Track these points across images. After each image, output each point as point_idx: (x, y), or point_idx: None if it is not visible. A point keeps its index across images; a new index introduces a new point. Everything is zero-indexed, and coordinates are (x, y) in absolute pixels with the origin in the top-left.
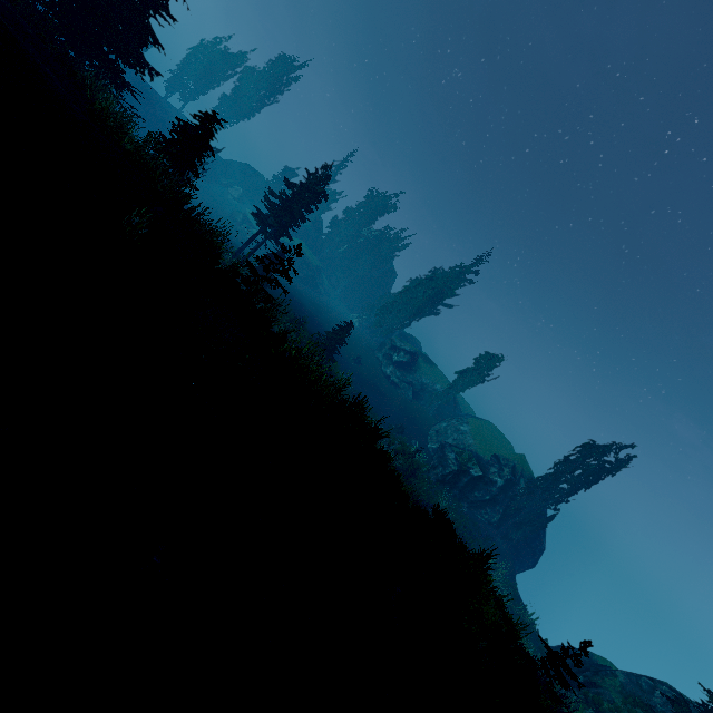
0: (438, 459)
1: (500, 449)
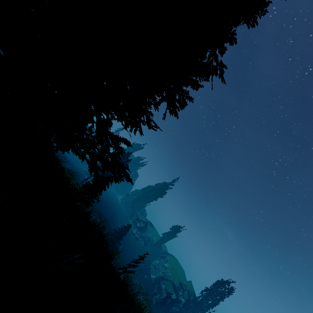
0: (157, 288)
1: (181, 276)
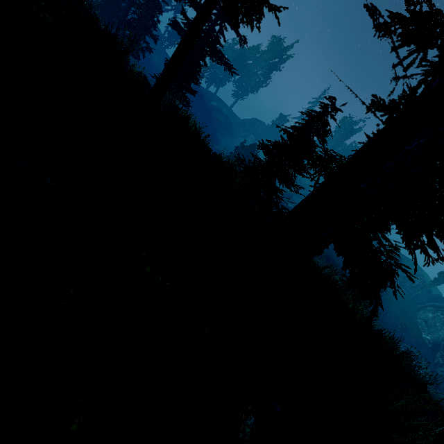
0: (442, 358)
1: None
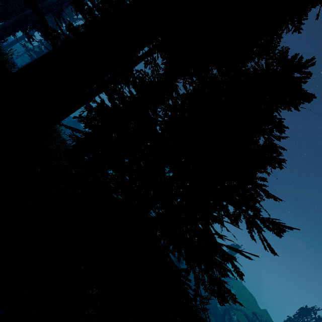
0: (228, 320)
1: (252, 303)
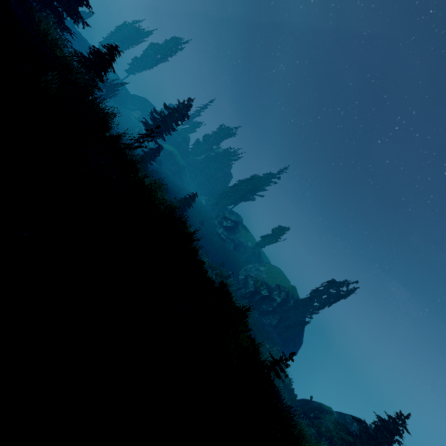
0: (243, 284)
1: (282, 283)
